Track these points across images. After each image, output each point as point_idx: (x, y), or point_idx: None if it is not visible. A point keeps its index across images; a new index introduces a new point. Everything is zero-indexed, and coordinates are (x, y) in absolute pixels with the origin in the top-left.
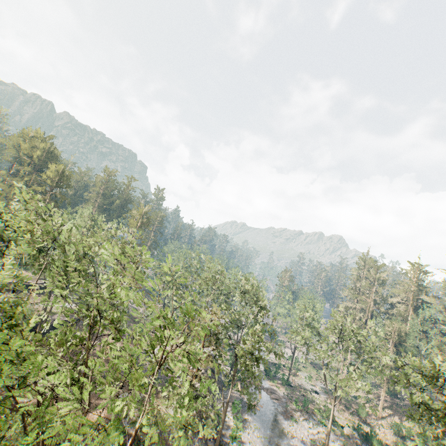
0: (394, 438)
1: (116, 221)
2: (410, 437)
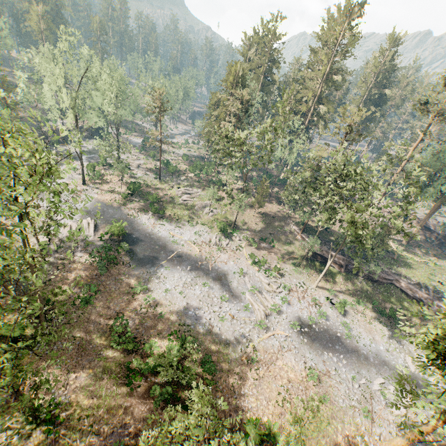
0: None
1: (2, 23)
2: None
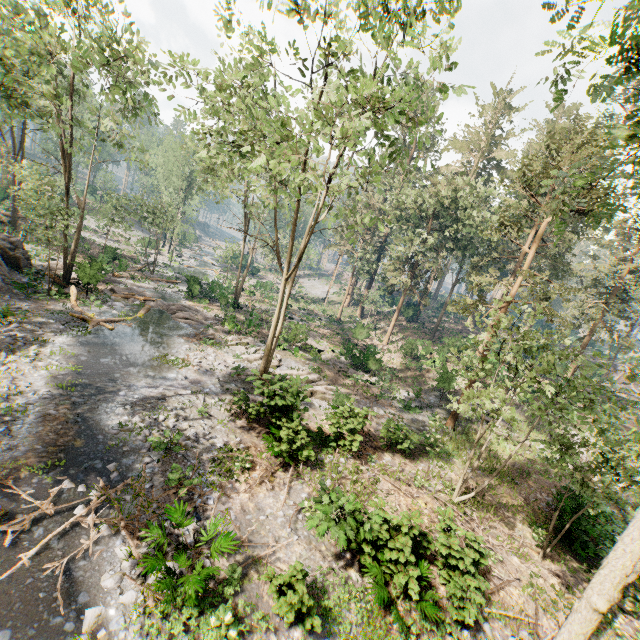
0: (403, 362)
1: None
2: (427, 357)
